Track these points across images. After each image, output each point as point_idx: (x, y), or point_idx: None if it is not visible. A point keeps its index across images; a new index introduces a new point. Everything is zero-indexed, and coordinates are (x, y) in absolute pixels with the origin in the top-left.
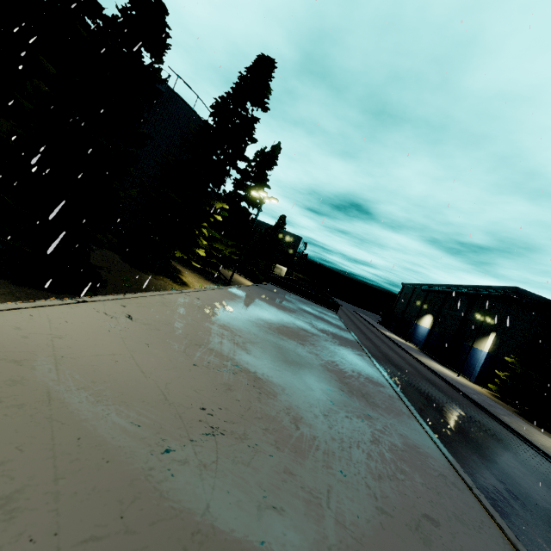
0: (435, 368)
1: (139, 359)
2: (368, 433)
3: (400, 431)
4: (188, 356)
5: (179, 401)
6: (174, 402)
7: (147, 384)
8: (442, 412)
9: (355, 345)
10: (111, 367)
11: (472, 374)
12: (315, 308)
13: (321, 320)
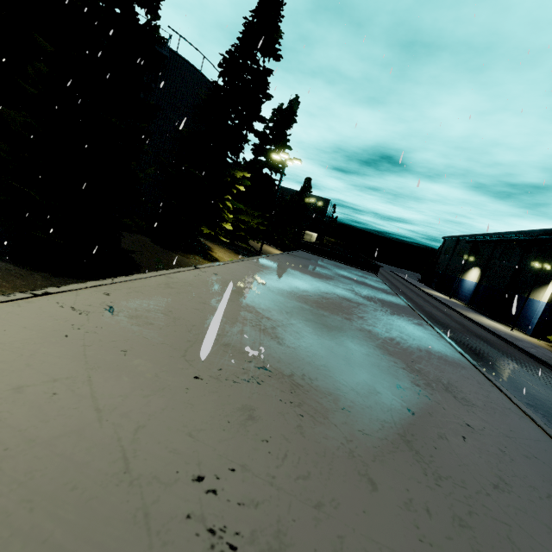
0: (485, 324)
1: (101, 382)
2: (483, 467)
3: (523, 450)
4: (189, 363)
5: (153, 469)
6: (141, 474)
7: (98, 437)
8: (497, 370)
9: (409, 312)
10: (37, 409)
11: (528, 326)
12: (353, 272)
13: (363, 285)
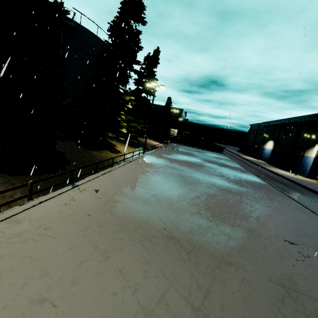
0: (280, 173)
1: None
2: None
3: None
4: None
5: None
6: None
7: None
8: None
9: (275, 192)
10: None
11: (304, 172)
12: (211, 155)
13: (225, 167)
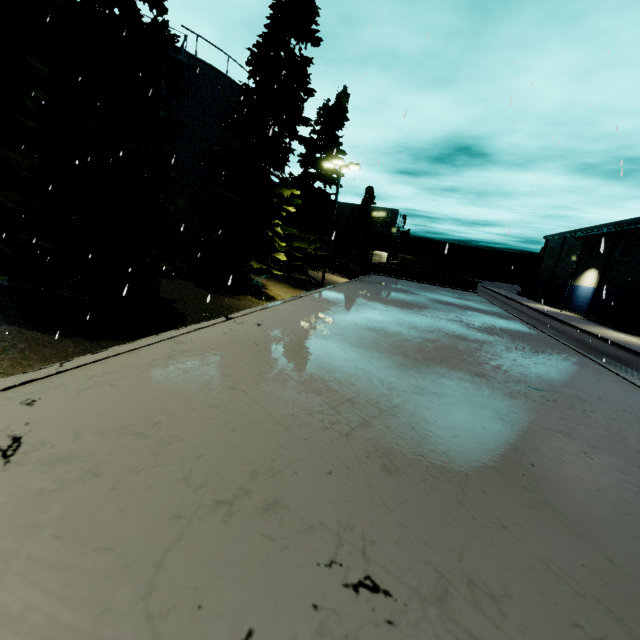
0: (612, 338)
1: None
2: None
3: None
4: (153, 632)
5: None
6: None
7: None
8: None
9: (553, 344)
10: None
11: None
12: (448, 294)
13: (470, 311)
